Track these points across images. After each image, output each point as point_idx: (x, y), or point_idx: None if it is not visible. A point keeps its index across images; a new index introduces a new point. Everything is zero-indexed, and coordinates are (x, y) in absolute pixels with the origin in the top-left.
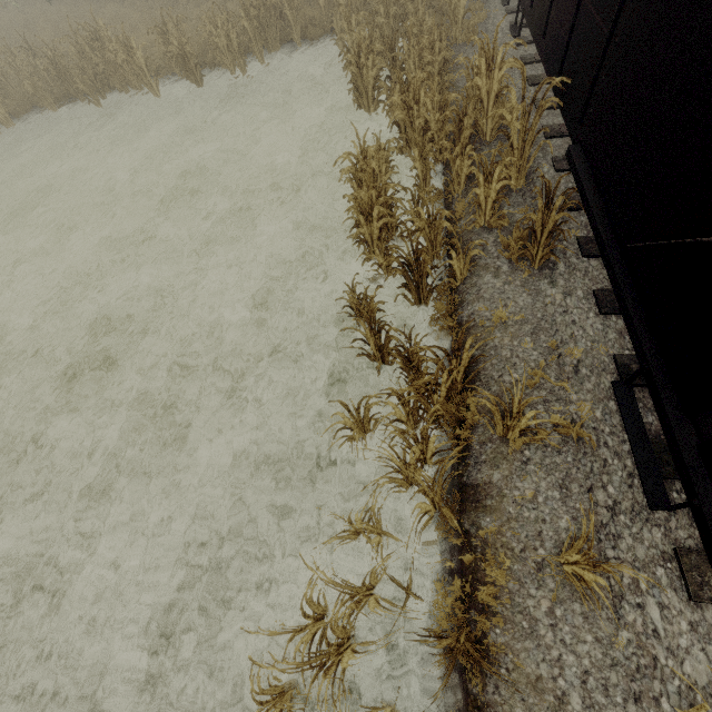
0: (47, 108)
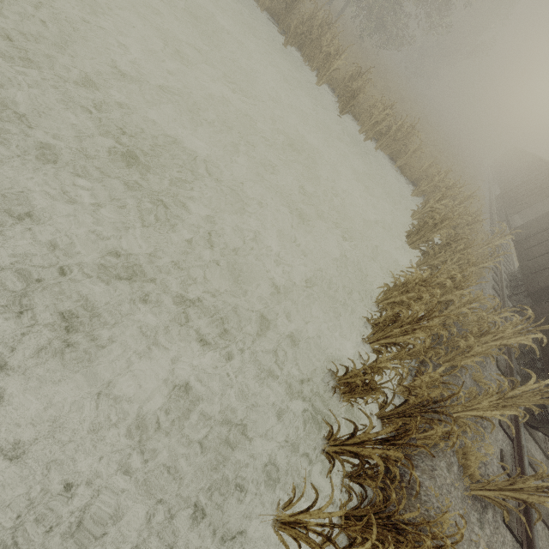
0: (257, 2)
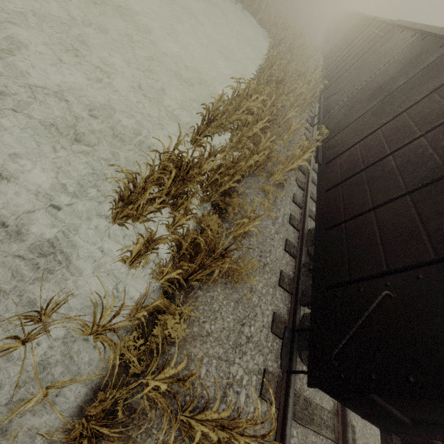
0: None
